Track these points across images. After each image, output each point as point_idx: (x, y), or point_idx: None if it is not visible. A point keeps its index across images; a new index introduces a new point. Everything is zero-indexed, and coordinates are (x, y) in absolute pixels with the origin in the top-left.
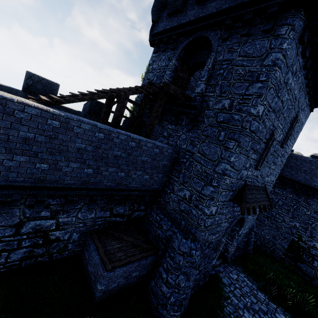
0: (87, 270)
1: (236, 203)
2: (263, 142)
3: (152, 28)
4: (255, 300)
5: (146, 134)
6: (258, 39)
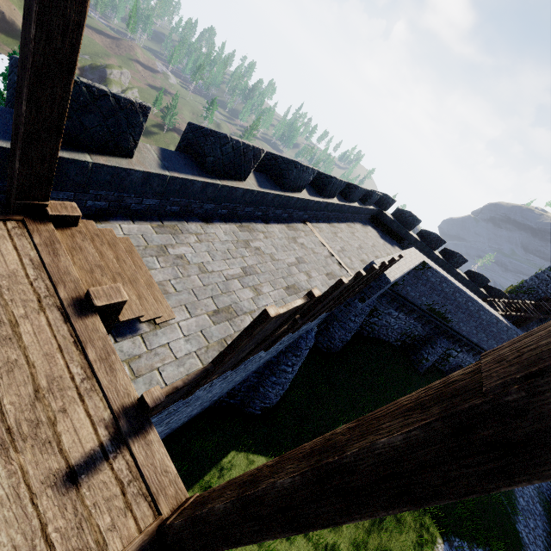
0: None
1: None
2: None
3: None
4: None
5: None
6: None
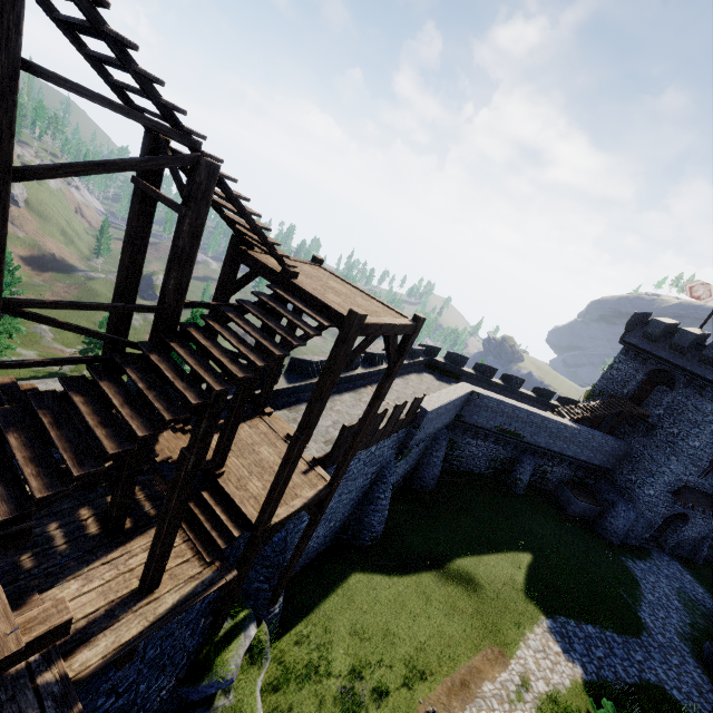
0: (560, 499)
1: (672, 495)
2: (706, 461)
3: (624, 335)
4: (679, 574)
5: (609, 433)
6: (705, 402)
